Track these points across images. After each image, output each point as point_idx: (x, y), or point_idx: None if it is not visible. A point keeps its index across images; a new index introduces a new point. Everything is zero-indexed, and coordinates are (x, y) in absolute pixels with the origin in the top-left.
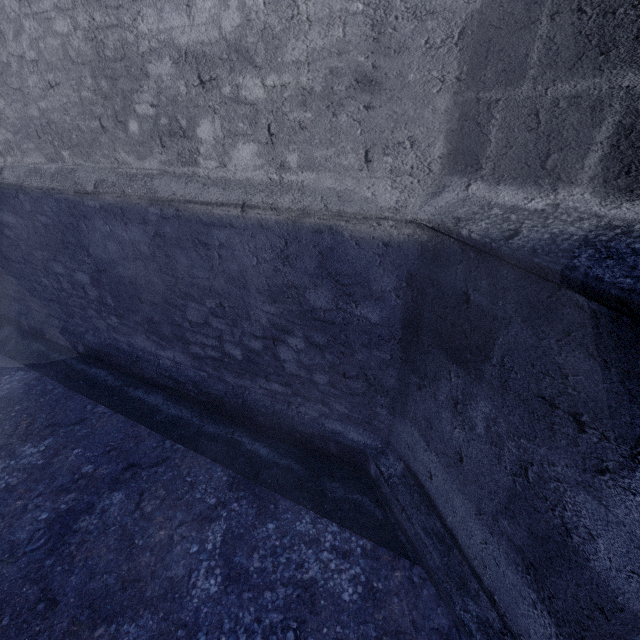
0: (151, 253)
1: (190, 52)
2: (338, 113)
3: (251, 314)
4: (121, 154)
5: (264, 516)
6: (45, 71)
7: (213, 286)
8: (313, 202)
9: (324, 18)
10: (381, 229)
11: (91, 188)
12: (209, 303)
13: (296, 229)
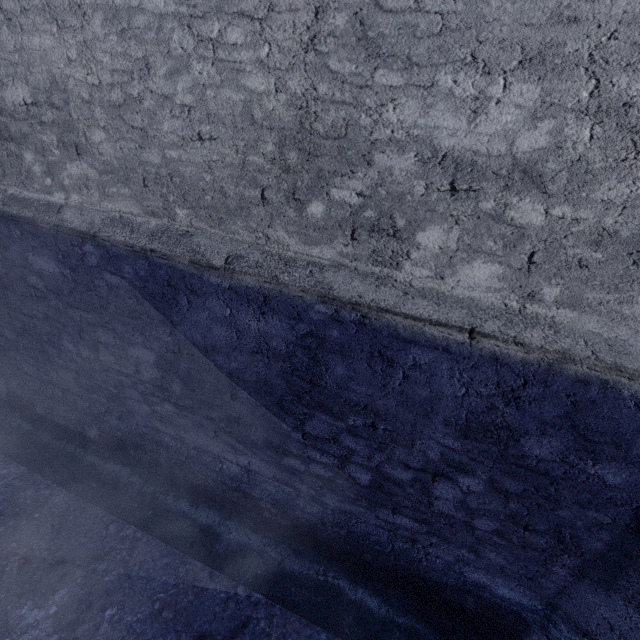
0: (287, 351)
1: (452, 156)
2: None
3: (417, 443)
4: (278, 232)
5: None
6: (199, 120)
7: (373, 404)
8: (575, 345)
9: None
10: None
11: (220, 262)
12: (353, 420)
13: (550, 373)
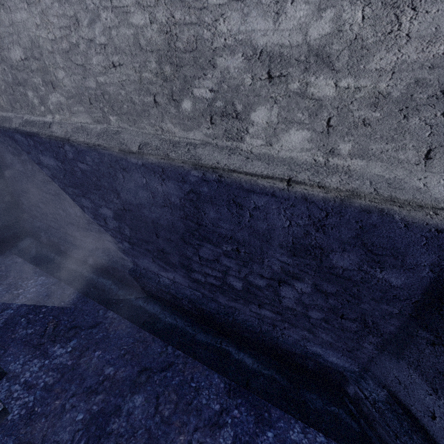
0: (181, 204)
1: (266, 51)
2: (410, 116)
3: (265, 260)
4: (167, 124)
5: (262, 424)
6: (111, 53)
7: (235, 236)
8: (362, 185)
9: (426, 36)
10: (439, 218)
11: (136, 148)
12: (225, 247)
13: (342, 206)
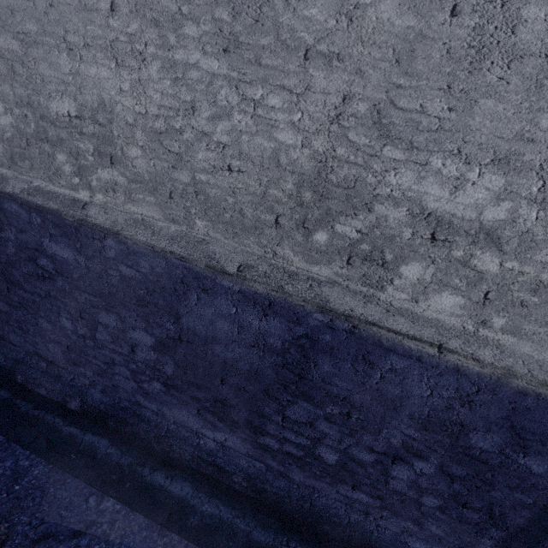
0: (282, 348)
1: (435, 215)
2: None
3: (383, 431)
4: (285, 250)
5: None
6: (231, 156)
7: (351, 397)
8: (515, 364)
9: None
10: None
11: (233, 269)
12: (331, 409)
13: (498, 384)
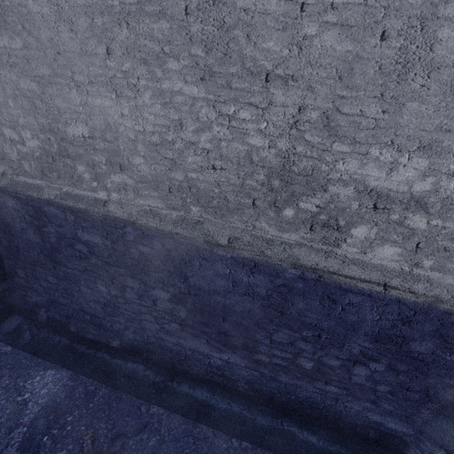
0: (267, 294)
1: (375, 190)
2: None
3: (346, 345)
4: (262, 223)
5: None
6: (214, 158)
7: (320, 324)
8: (442, 292)
9: None
10: None
11: (225, 242)
12: (306, 333)
13: (429, 308)
